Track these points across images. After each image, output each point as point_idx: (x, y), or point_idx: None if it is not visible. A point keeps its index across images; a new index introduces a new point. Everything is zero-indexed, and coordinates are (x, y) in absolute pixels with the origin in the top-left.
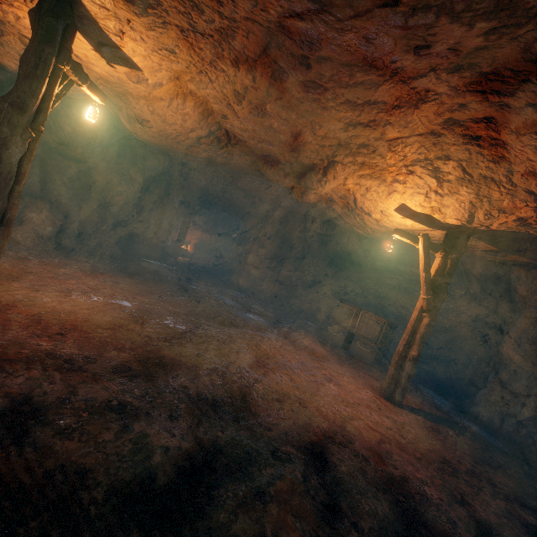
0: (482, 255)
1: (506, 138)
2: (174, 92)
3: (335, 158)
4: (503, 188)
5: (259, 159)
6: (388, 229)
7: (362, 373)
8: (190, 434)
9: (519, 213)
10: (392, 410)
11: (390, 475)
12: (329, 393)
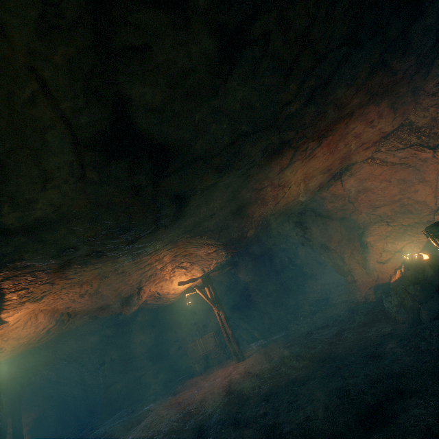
0: (219, 274)
1: (193, 252)
2: (27, 318)
3: (141, 286)
4: (204, 260)
5: (95, 311)
6: (180, 293)
7: (224, 366)
8: (186, 432)
9: (214, 262)
10: (243, 362)
11: (252, 375)
12: (218, 382)
